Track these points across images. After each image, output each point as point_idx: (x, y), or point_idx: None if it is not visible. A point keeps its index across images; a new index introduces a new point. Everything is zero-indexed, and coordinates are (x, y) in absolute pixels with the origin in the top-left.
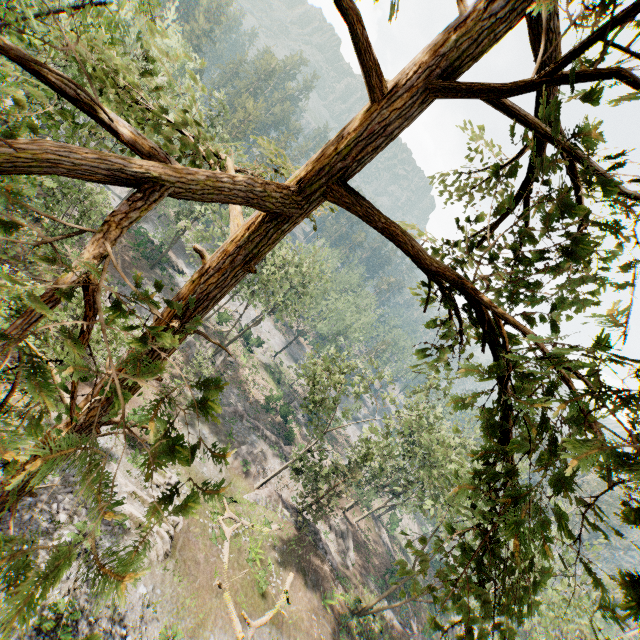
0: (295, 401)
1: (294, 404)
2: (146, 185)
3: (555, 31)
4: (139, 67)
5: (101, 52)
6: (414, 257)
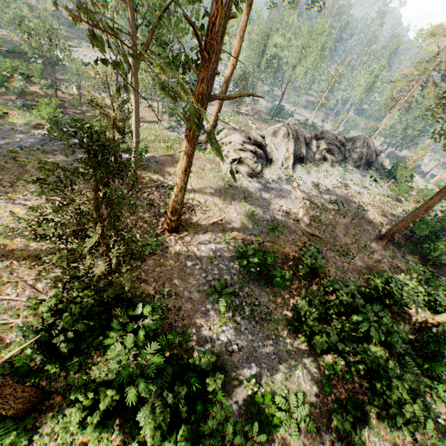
0: None
1: None
2: None
3: None
4: None
5: None
6: None
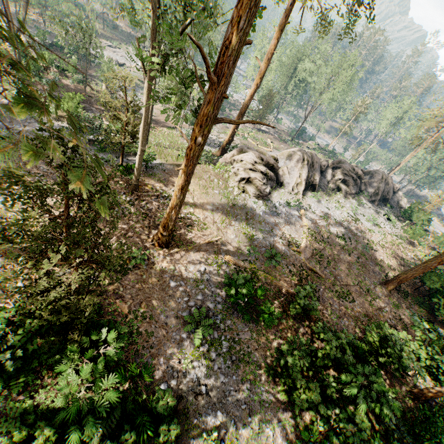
0: None
1: None
2: None
3: None
4: None
5: None
6: None
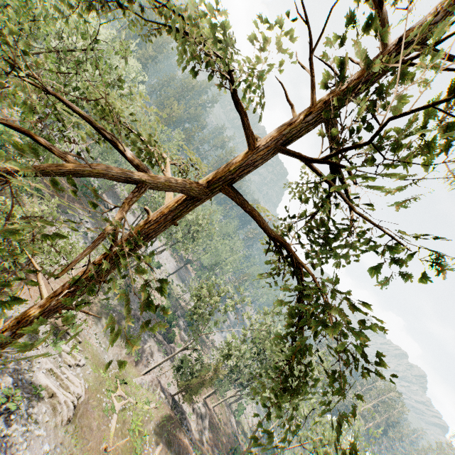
0: (179, 311)
1: (178, 313)
2: (143, 190)
3: (338, 136)
4: (125, 102)
5: (112, 101)
6: (265, 233)
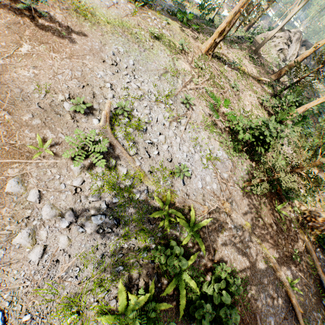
0: None
1: None
2: None
3: None
4: None
5: None
6: None
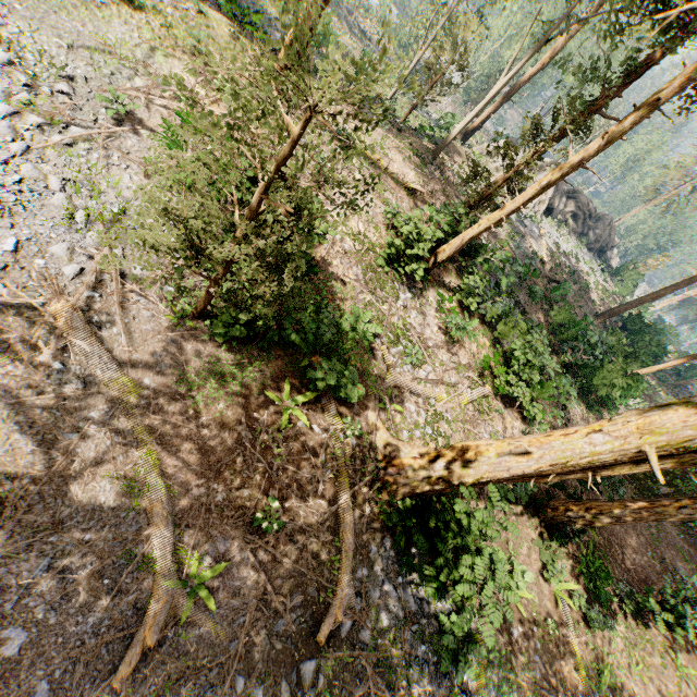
0: None
1: None
2: None
3: None
4: None
5: None
6: None
